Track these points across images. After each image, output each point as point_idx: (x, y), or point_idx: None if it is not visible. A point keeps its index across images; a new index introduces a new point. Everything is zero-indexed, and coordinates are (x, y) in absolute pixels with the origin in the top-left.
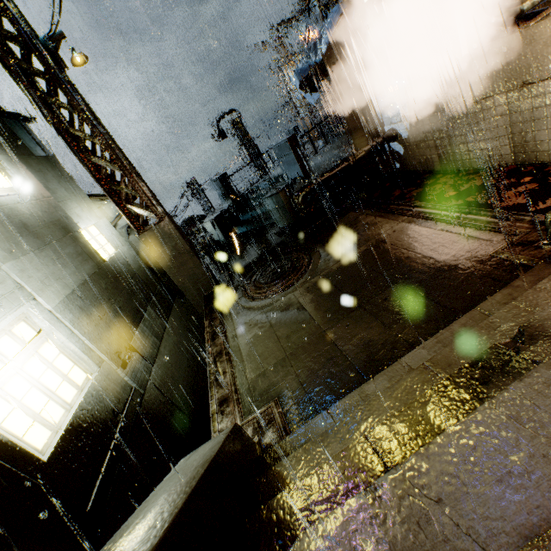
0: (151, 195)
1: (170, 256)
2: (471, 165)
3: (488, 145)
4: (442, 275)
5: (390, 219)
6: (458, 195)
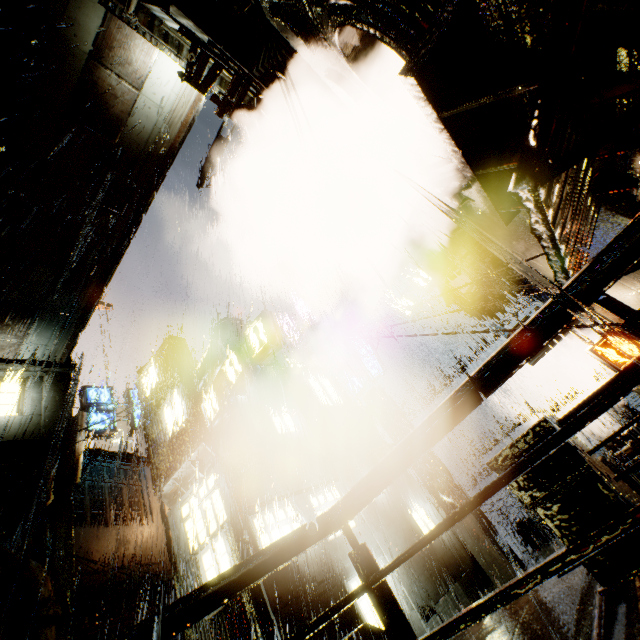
0: (455, 484)
1: (472, 538)
2: None
3: None
4: None
5: None
6: None
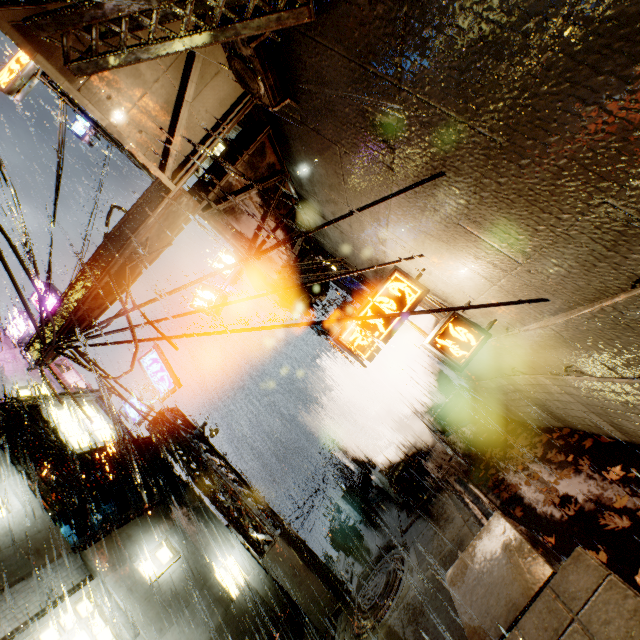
0: (269, 512)
1: (289, 576)
2: (535, 423)
3: (529, 410)
4: (465, 636)
5: (461, 514)
6: (525, 470)
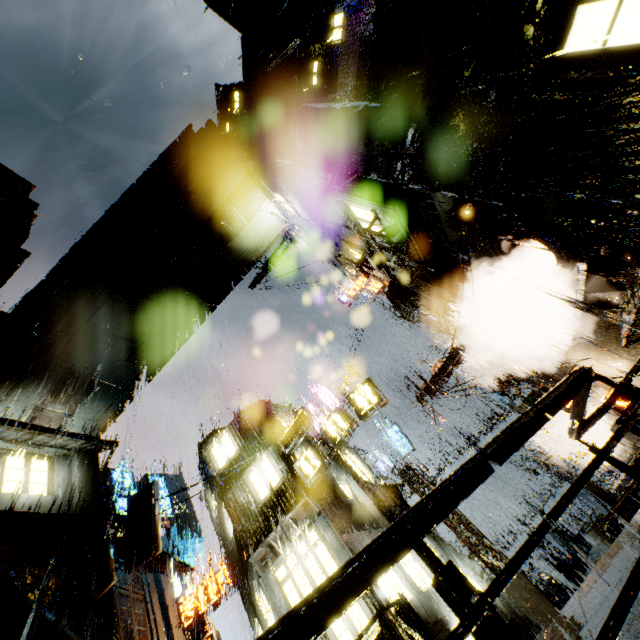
0: (497, 549)
1: (525, 597)
2: None
3: None
4: None
5: None
6: None
